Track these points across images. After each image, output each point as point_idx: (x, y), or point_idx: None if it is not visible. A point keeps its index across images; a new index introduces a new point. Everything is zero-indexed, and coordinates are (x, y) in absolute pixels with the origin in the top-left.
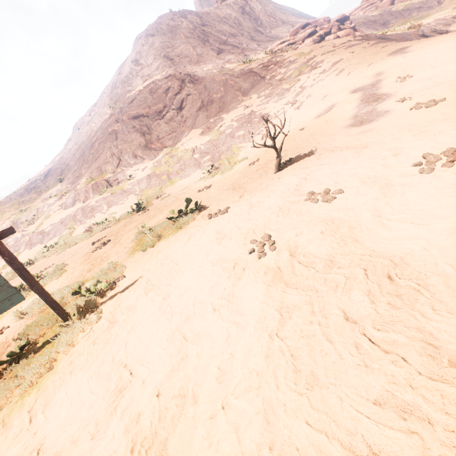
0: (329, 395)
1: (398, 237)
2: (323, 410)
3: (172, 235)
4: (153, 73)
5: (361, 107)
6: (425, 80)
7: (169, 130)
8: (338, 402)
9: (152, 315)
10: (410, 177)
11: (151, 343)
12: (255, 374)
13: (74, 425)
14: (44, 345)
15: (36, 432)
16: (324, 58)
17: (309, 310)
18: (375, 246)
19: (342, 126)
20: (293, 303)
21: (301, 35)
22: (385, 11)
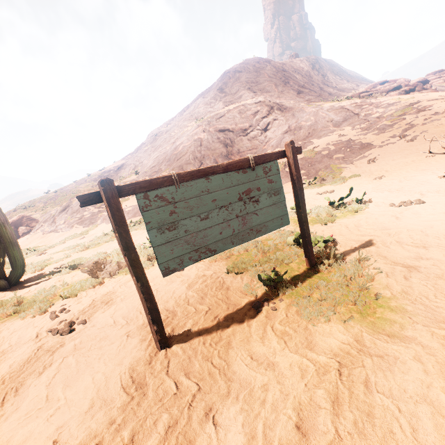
0: None
1: None
2: None
3: (350, 216)
4: (235, 101)
5: None
6: None
7: (250, 146)
8: None
9: None
10: None
11: None
12: None
13: None
14: (300, 278)
15: None
16: (433, 103)
17: None
18: None
19: None
20: None
21: (385, 88)
22: None
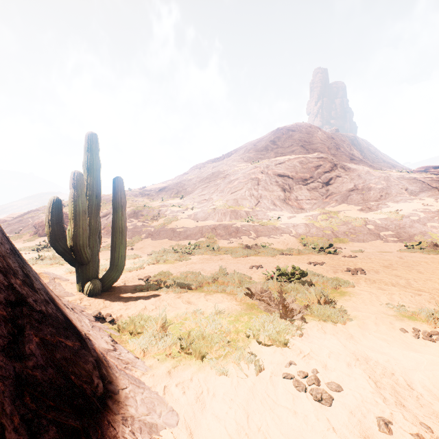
0: None
1: None
2: None
3: None
4: (287, 153)
5: None
6: None
7: (309, 196)
8: None
9: None
10: None
11: None
12: None
13: None
14: None
15: None
16: None
17: None
18: None
19: None
20: None
21: None
22: None
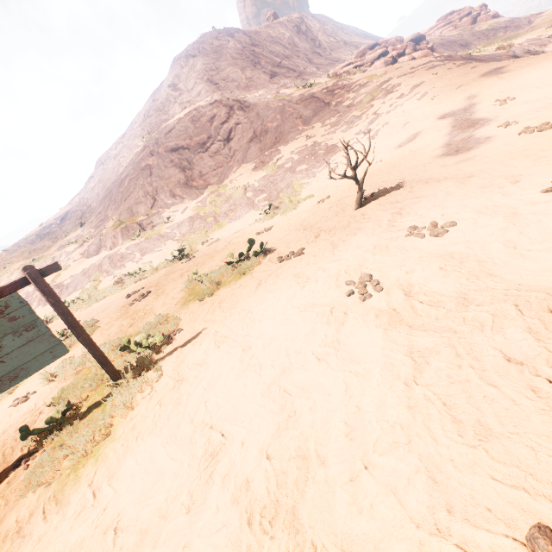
0: (514, 446)
1: (549, 268)
2: (510, 462)
3: (234, 282)
4: (194, 100)
5: (454, 135)
6: (532, 103)
7: (214, 165)
8: (529, 452)
9: (232, 369)
10: (544, 204)
11: (240, 401)
12: (399, 427)
13: (158, 498)
14: (91, 410)
15: (106, 508)
16: (402, 81)
17: (452, 353)
18: (521, 280)
19: (432, 156)
20: (425, 346)
21: (369, 57)
22: (466, 30)
